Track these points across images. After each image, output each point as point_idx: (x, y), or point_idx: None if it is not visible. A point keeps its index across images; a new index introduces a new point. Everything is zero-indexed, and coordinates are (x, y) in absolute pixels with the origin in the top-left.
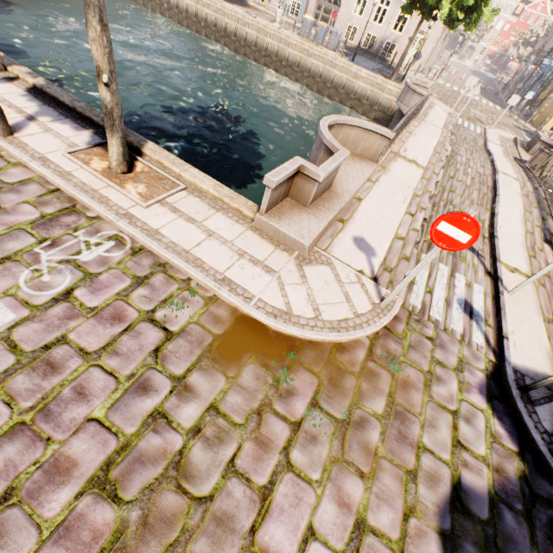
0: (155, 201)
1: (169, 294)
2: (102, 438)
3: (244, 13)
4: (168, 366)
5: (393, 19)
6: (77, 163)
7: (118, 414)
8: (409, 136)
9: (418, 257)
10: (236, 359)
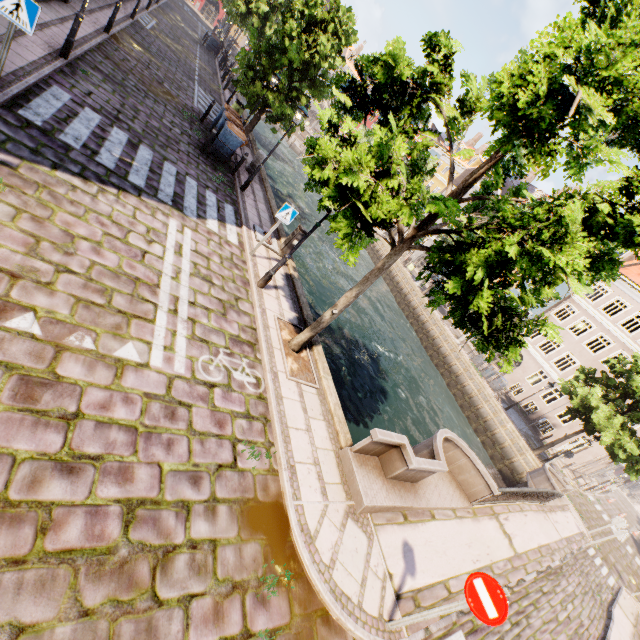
0: (296, 380)
1: (256, 440)
2: (154, 482)
3: (439, 318)
4: (217, 483)
5: (560, 409)
6: (277, 325)
7: (172, 479)
8: (518, 511)
9: (454, 627)
10: (253, 529)
